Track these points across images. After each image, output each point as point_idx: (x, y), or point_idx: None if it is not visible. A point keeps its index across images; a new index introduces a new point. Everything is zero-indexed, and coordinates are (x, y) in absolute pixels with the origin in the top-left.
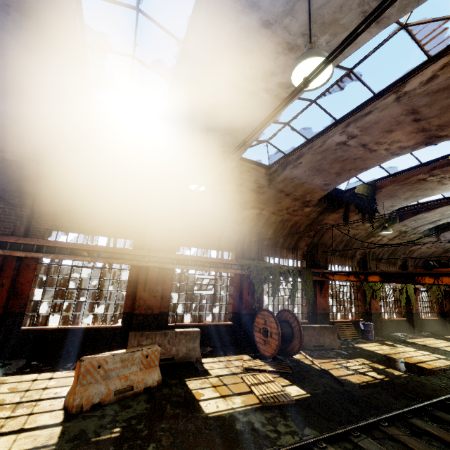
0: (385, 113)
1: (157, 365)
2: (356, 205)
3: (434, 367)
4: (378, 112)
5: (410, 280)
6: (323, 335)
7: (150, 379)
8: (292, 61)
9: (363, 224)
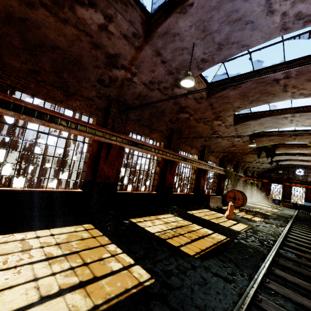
0: None
1: None
2: (265, 151)
3: (276, 211)
4: None
5: (280, 183)
6: None
7: None
8: None
9: (256, 157)
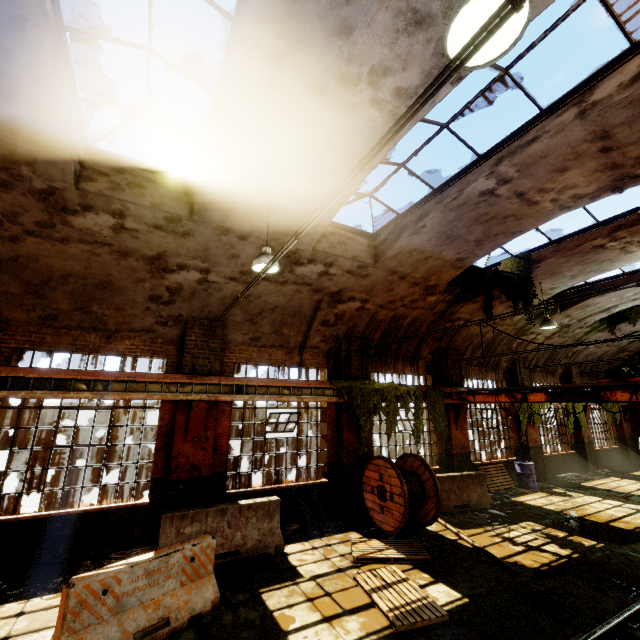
0: (559, 139)
1: (212, 572)
2: (502, 289)
3: (636, 526)
4: (549, 138)
5: (593, 398)
6: (466, 488)
7: (199, 599)
8: (419, 47)
9: (511, 317)
